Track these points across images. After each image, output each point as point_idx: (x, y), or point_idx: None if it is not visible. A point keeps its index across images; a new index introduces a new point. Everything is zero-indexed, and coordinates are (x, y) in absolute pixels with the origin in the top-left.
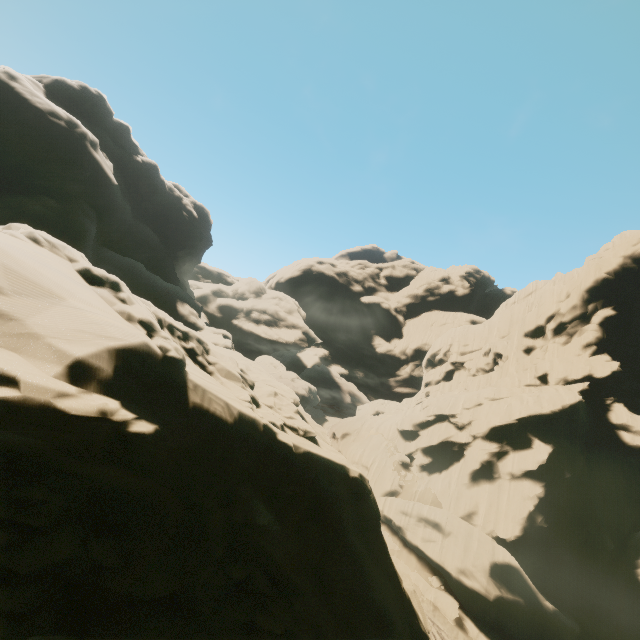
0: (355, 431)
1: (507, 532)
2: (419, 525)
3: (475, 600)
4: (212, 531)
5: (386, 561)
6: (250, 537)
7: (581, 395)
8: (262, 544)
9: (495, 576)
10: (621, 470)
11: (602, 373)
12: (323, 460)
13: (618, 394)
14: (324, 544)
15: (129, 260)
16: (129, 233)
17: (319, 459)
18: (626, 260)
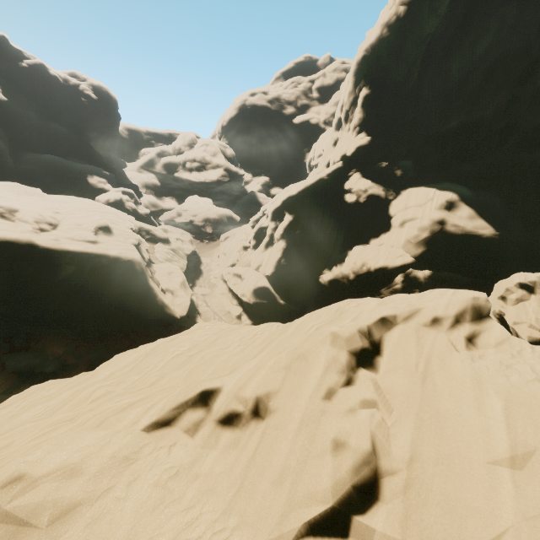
0: (233, 234)
1: (268, 271)
2: (233, 278)
3: (248, 306)
4: (2, 278)
5: (144, 288)
6: (26, 279)
7: (330, 174)
8: (37, 282)
9: (256, 294)
10: (347, 221)
11: (348, 151)
12: (78, 249)
13: (363, 165)
14: (83, 281)
15: (44, 156)
16: (42, 134)
17: (74, 249)
18: (383, 29)
